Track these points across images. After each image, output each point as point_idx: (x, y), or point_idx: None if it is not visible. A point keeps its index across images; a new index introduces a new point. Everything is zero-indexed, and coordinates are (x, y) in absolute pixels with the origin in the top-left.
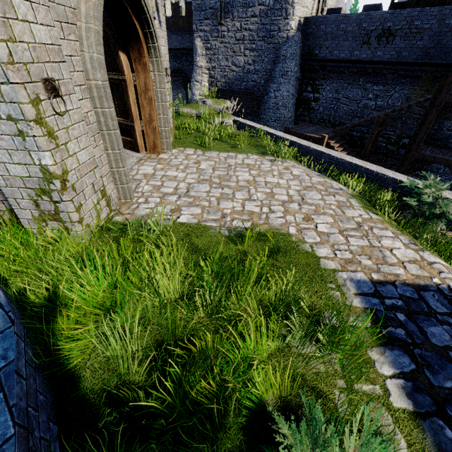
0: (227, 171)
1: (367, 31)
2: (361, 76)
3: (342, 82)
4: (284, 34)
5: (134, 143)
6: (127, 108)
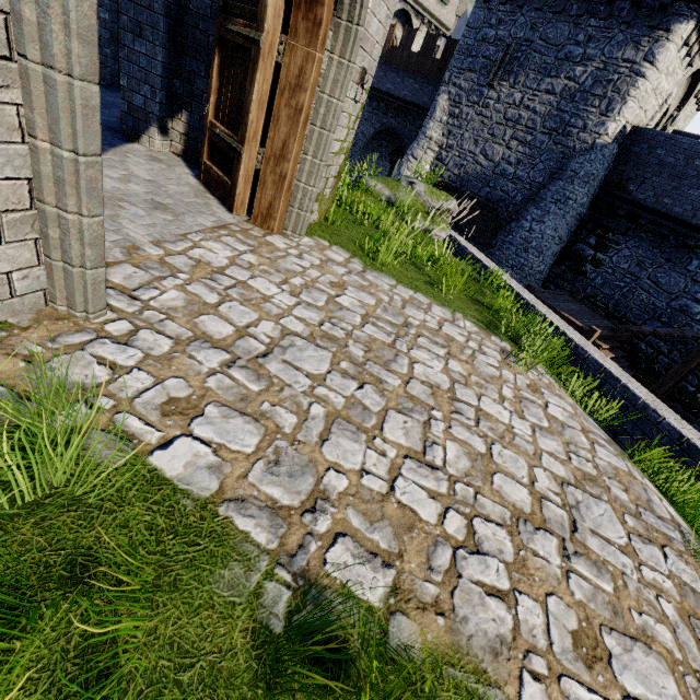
0: (393, 337)
1: None
2: (696, 257)
3: (656, 252)
4: (588, 138)
5: (230, 190)
6: (242, 108)
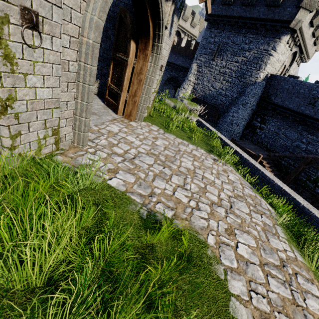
0: (174, 154)
1: (315, 96)
2: (300, 124)
3: (284, 123)
4: (253, 79)
5: (116, 107)
6: (121, 80)
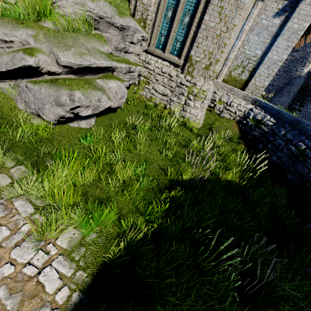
0: None
1: None
2: None
3: None
4: (298, 73)
5: None
6: None
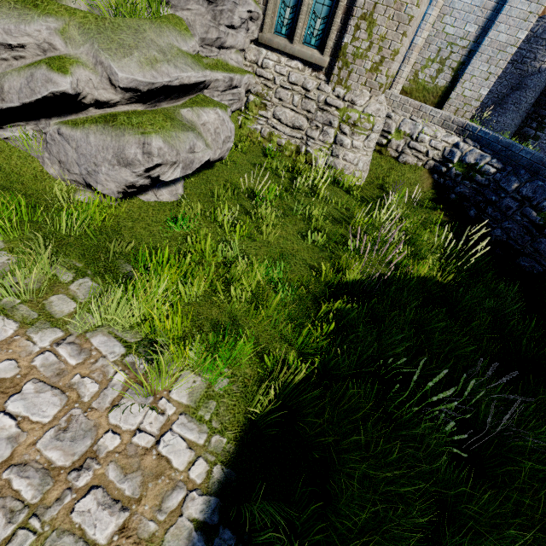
0: None
1: None
2: None
3: None
4: (537, 65)
5: None
6: None
